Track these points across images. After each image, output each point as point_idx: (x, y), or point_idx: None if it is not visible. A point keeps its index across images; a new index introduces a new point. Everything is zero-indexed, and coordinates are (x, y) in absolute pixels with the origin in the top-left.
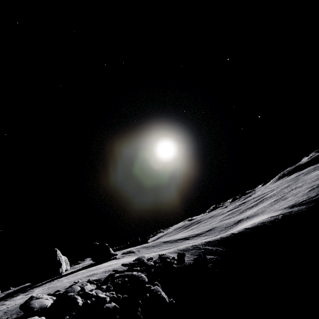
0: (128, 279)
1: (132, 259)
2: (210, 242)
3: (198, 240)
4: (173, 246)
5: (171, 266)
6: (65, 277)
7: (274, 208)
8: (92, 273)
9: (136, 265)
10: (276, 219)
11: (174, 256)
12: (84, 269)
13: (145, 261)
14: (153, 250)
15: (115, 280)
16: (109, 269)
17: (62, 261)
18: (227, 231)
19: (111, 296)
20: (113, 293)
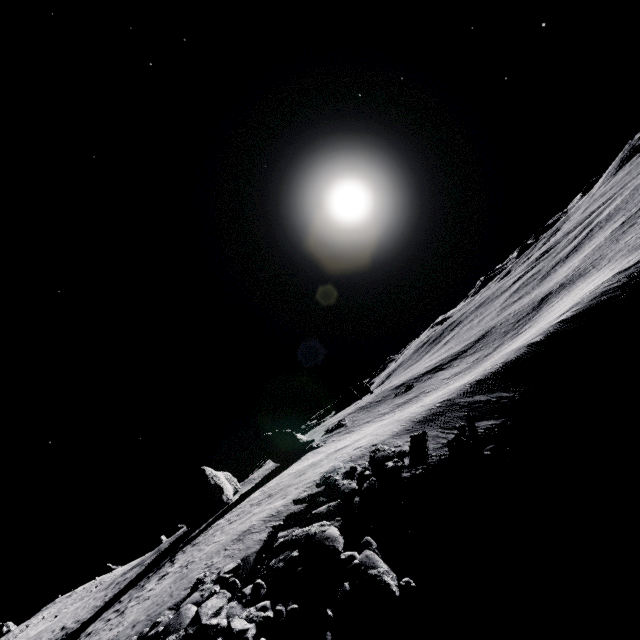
0: (301, 552)
1: (325, 466)
2: (481, 383)
3: (461, 367)
4: (415, 392)
5: (398, 479)
6: (228, 515)
7: (624, 244)
8: (248, 525)
9: (320, 500)
10: (639, 274)
11: (405, 444)
12: (261, 488)
13: (339, 482)
14: (378, 412)
15: (273, 561)
16: (278, 508)
17: (222, 483)
18: (518, 331)
19: (261, 620)
20: (266, 607)
